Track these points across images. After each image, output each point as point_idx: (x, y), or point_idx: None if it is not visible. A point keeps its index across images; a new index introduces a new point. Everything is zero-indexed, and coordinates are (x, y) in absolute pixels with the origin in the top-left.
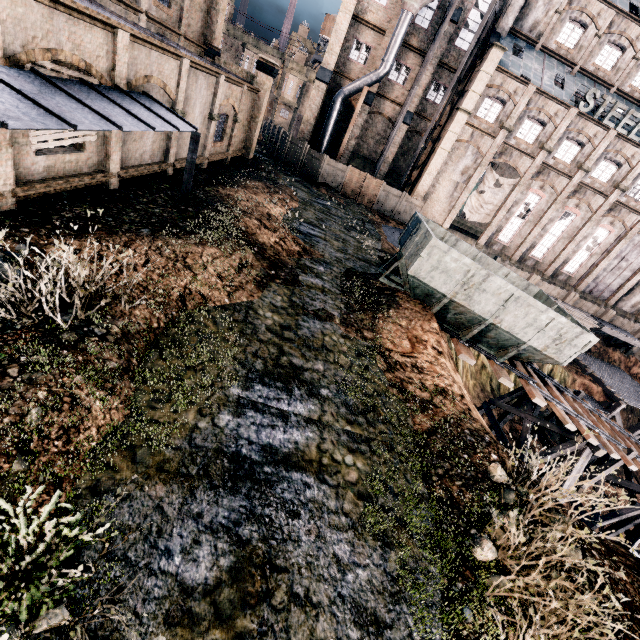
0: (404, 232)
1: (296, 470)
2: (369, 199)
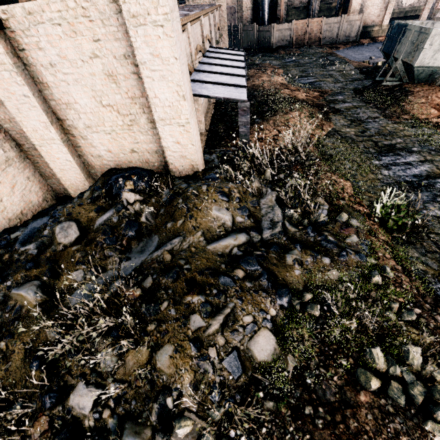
0: (385, 42)
1: (437, 179)
2: (315, 38)
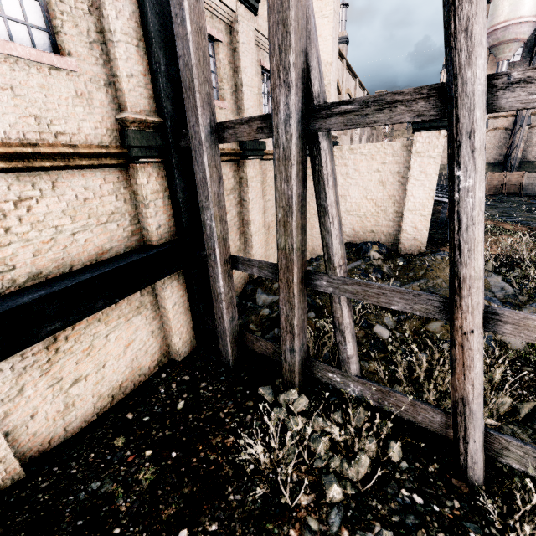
0: None
1: None
2: (514, 189)
